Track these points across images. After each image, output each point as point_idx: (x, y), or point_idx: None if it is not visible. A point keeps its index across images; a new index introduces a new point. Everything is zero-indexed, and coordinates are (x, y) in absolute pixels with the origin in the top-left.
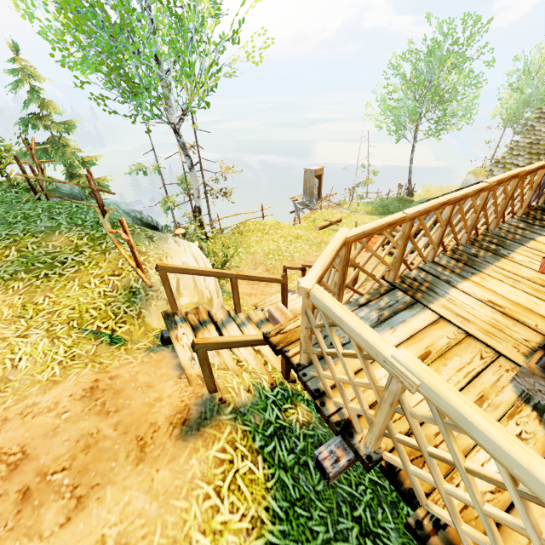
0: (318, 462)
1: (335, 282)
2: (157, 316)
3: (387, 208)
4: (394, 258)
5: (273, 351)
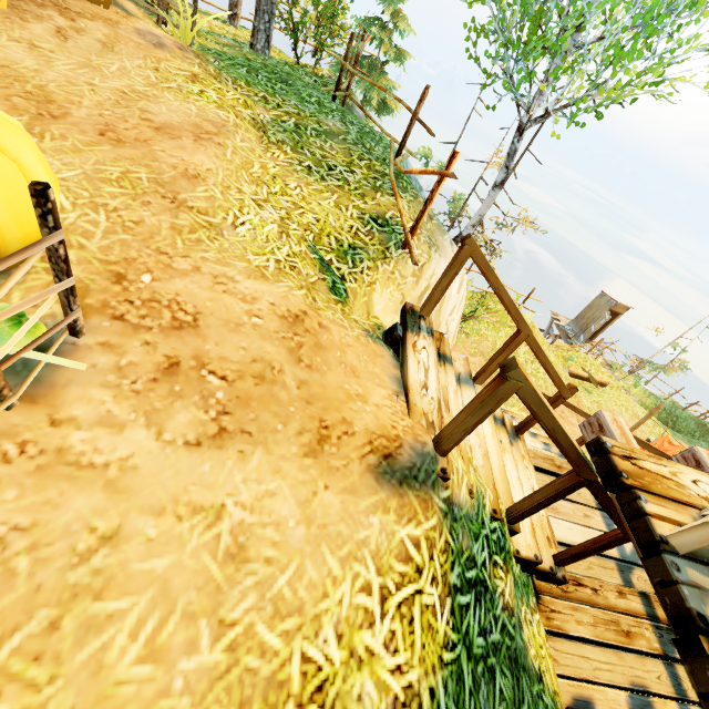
0: None
1: None
2: (386, 306)
3: (675, 419)
4: None
5: (605, 478)
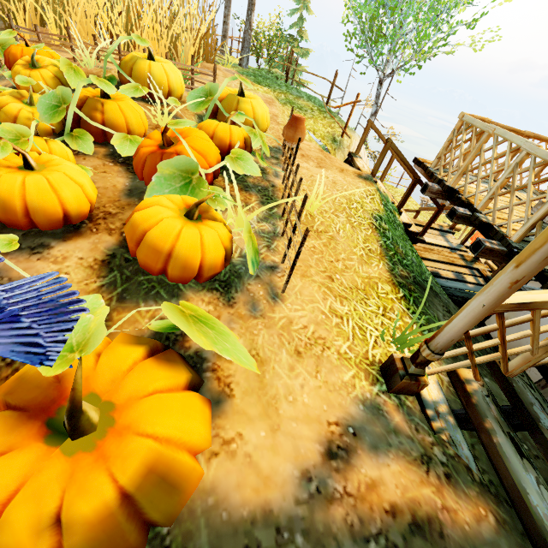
0: (424, 186)
1: (465, 149)
2: (339, 159)
3: None
4: (503, 162)
5: (417, 164)
